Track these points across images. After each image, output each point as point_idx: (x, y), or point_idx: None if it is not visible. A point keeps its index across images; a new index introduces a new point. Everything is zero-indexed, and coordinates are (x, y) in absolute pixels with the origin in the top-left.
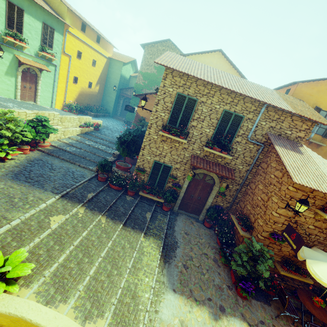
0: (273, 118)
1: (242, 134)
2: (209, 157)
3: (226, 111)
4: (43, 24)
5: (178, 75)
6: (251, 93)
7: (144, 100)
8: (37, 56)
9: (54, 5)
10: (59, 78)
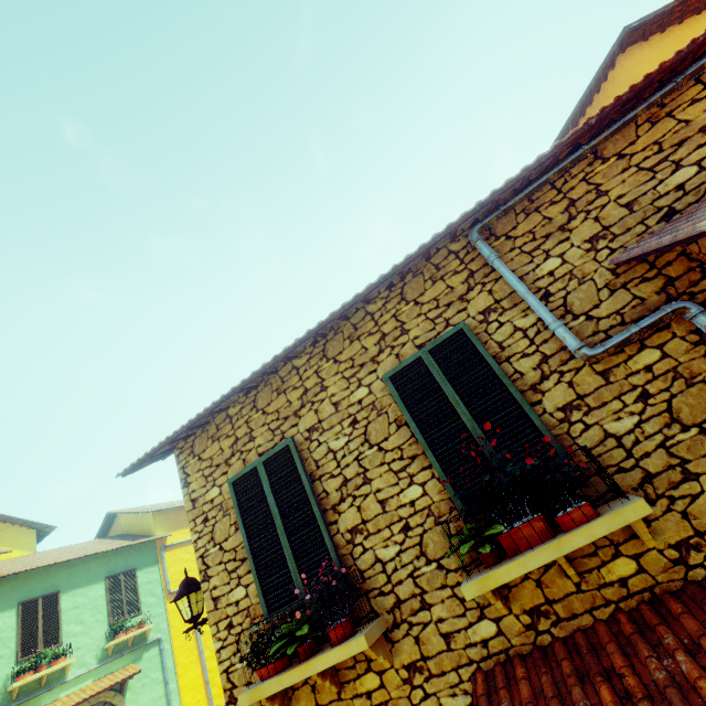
0: (554, 225)
1: (542, 366)
2: (561, 606)
3: (393, 373)
4: (108, 580)
5: (209, 441)
6: (405, 269)
7: (183, 597)
8: (104, 661)
9: (137, 527)
10: (176, 664)
